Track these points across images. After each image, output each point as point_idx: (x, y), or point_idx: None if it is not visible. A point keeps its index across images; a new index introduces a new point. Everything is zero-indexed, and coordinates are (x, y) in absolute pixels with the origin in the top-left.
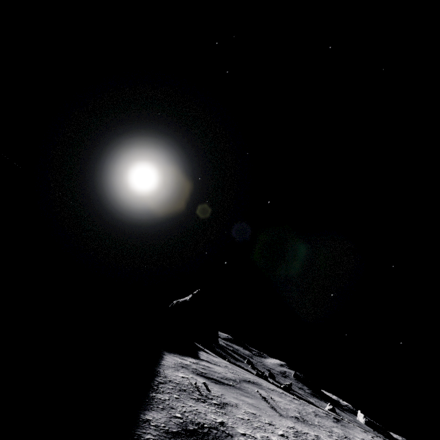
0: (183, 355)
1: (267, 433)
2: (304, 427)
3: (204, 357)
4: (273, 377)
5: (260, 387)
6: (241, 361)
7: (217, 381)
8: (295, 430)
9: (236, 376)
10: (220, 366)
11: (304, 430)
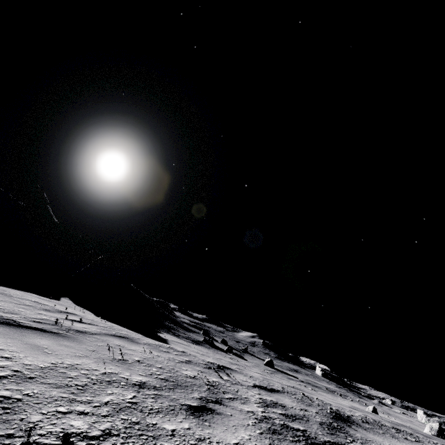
0: None
1: None
2: None
3: None
4: (225, 343)
5: None
6: (196, 333)
7: None
8: None
9: None
10: None
11: None
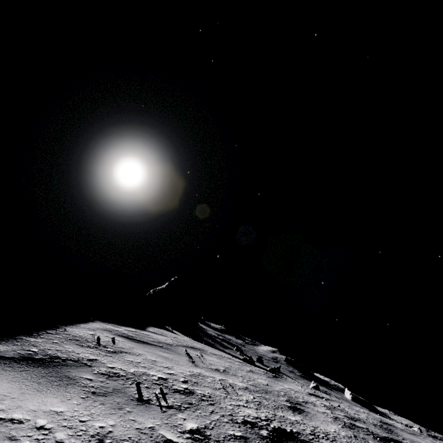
0: (122, 326)
1: (150, 370)
2: (217, 374)
3: (152, 330)
4: (261, 362)
5: (201, 351)
6: (230, 349)
7: (141, 342)
8: (198, 374)
9: (177, 343)
10: (166, 336)
11: (213, 375)
